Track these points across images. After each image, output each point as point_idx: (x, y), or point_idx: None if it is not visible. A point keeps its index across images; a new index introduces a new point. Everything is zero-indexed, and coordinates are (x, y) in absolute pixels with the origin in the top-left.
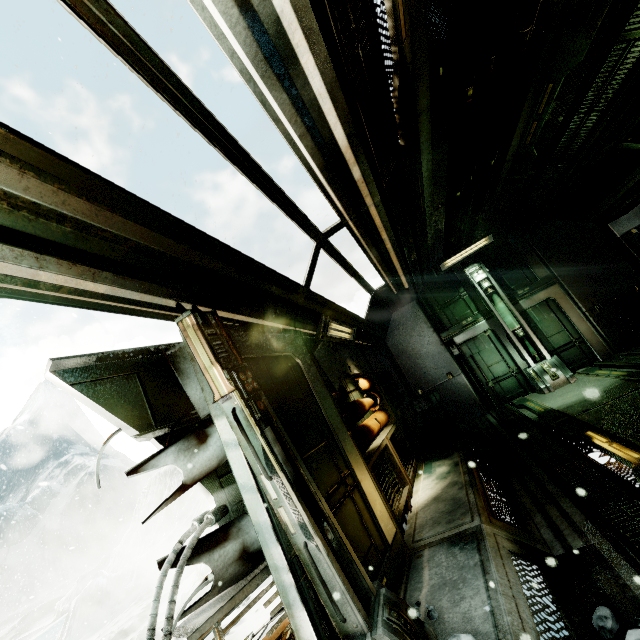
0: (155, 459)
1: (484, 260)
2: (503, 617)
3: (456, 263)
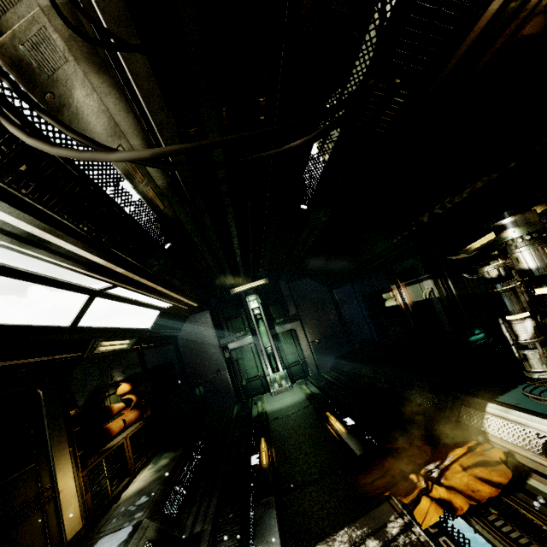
0: None
1: (262, 293)
2: None
3: (242, 291)
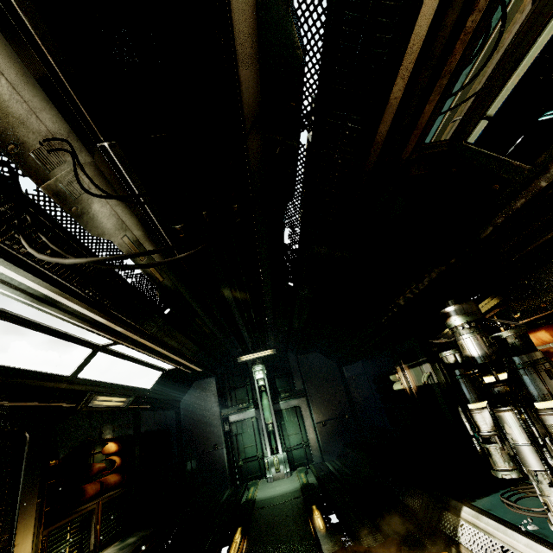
0: None
1: (269, 363)
2: None
3: (249, 360)
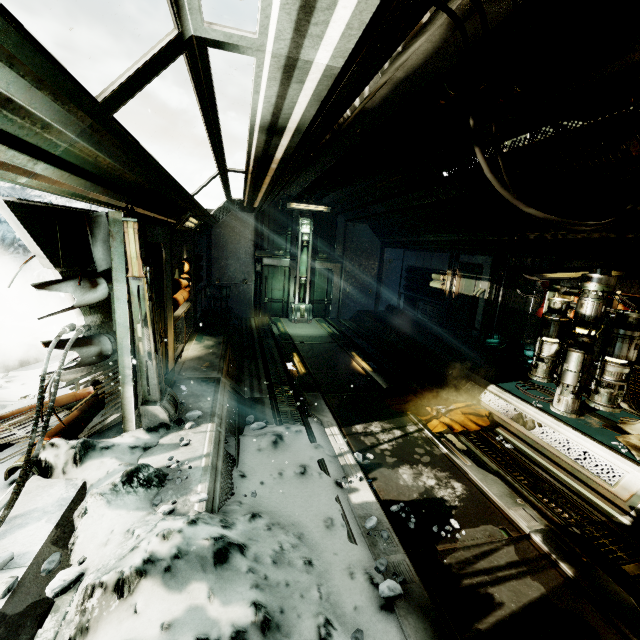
0: (58, 285)
1: (316, 220)
2: (216, 409)
3: (299, 209)
